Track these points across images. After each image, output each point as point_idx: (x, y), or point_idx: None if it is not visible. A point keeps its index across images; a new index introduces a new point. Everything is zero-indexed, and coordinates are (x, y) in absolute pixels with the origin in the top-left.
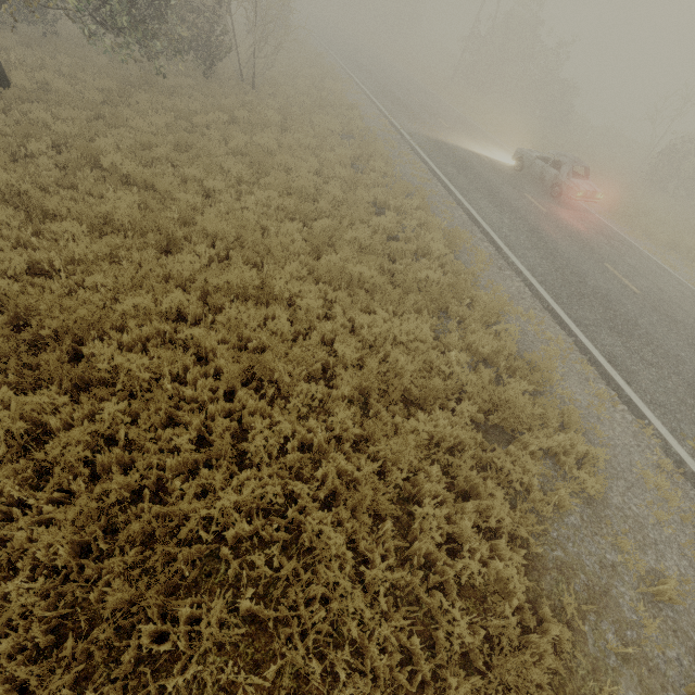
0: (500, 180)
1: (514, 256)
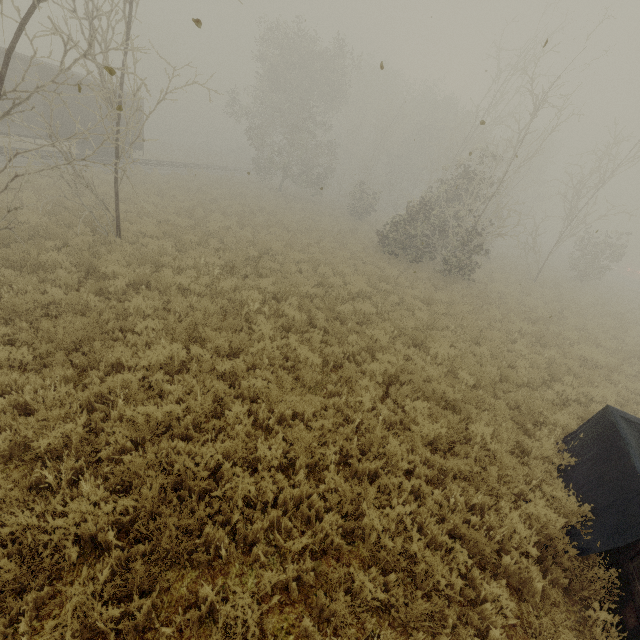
0: None
1: None
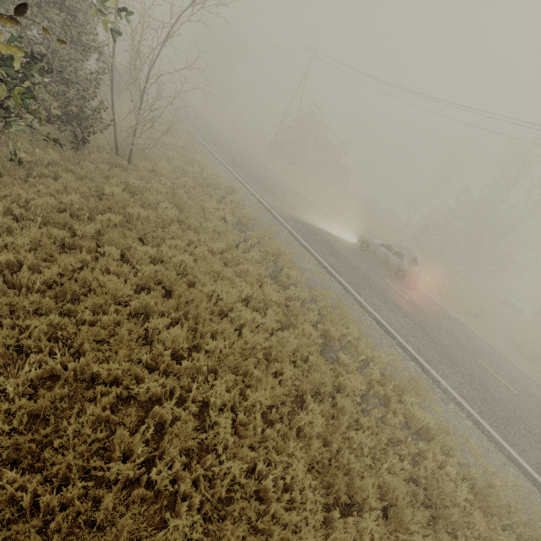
0: (363, 266)
1: (442, 379)
